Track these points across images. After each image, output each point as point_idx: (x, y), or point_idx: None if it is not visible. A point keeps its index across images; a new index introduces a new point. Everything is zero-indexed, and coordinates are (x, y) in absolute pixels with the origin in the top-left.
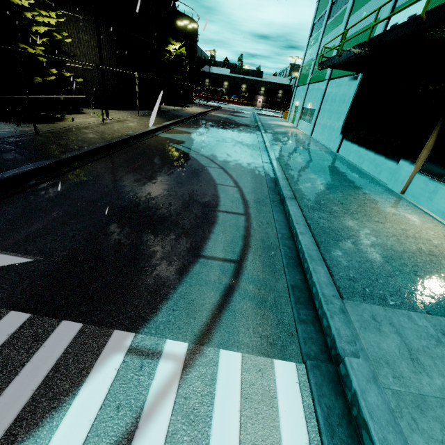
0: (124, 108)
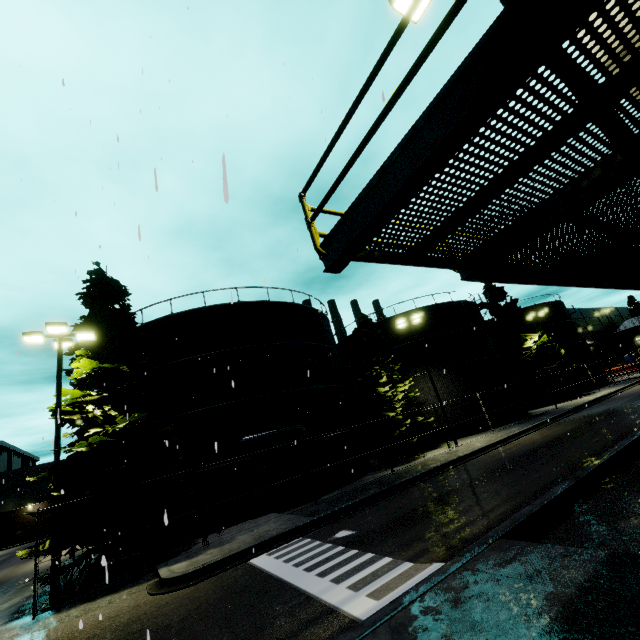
0: (483, 428)
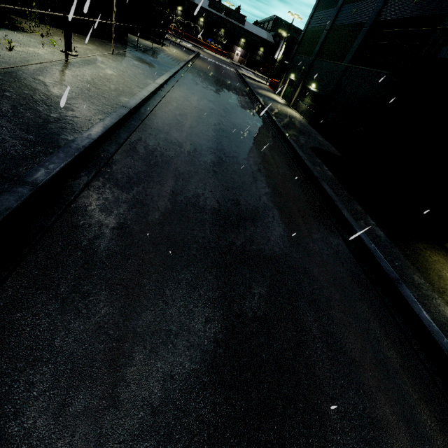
0: (85, 31)
